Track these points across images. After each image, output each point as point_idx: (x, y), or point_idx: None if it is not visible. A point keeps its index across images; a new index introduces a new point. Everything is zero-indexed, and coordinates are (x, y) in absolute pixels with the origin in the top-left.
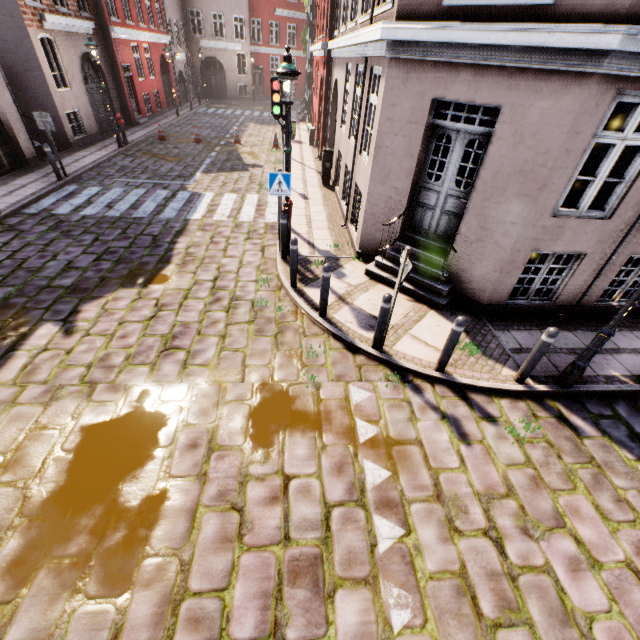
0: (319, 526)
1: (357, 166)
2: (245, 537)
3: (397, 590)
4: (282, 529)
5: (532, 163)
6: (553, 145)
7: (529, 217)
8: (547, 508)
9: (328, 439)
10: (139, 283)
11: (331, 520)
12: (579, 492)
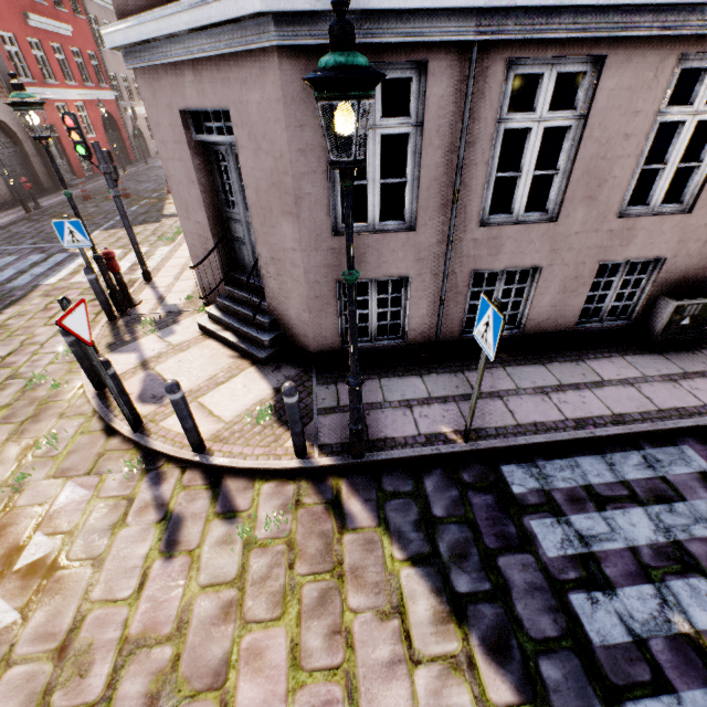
0: None
1: None
2: None
3: None
4: None
5: (277, 172)
6: (283, 146)
7: (304, 239)
8: (215, 656)
9: None
10: None
11: None
12: (283, 623)
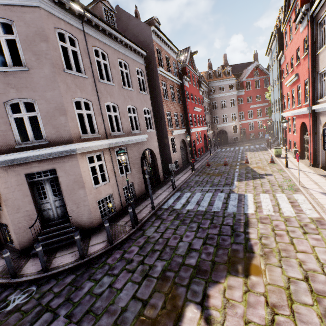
0: None
1: None
2: None
3: None
4: None
5: None
6: None
7: None
8: None
9: None
10: (240, 271)
11: None
12: None
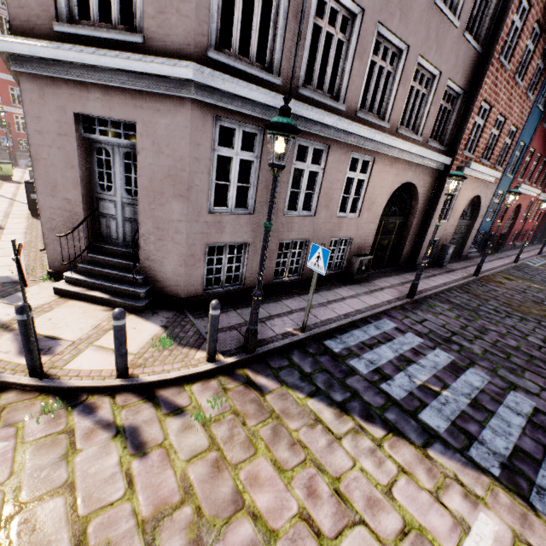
0: None
1: None
2: None
3: None
4: None
5: (175, 168)
6: (184, 153)
7: (190, 214)
8: (227, 493)
9: None
10: None
11: None
12: (260, 454)
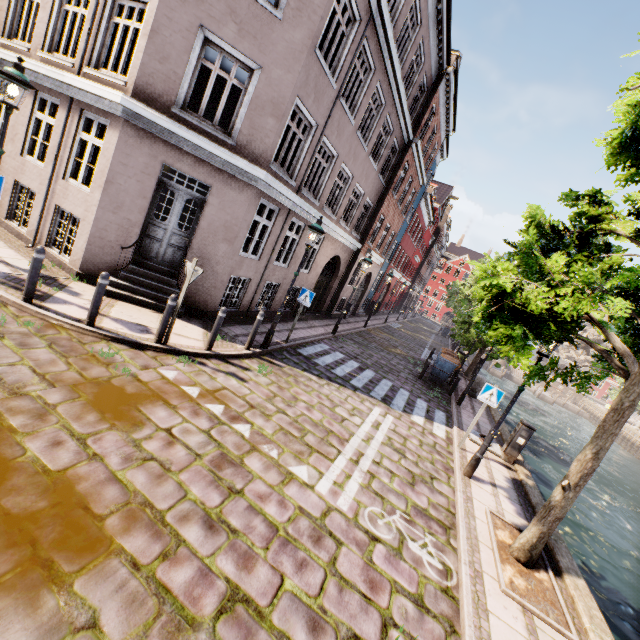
0: (211, 442)
1: (60, 189)
2: (172, 468)
3: (266, 446)
4: (191, 453)
5: (230, 223)
6: (240, 215)
7: (230, 254)
8: (290, 395)
9: (174, 402)
10: None
11: (214, 436)
12: (295, 386)
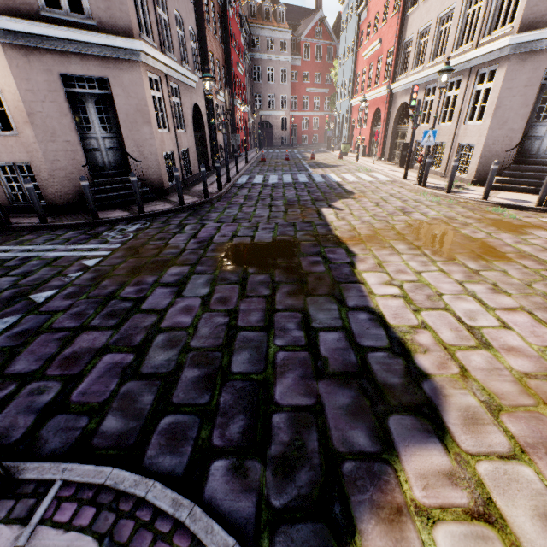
0: None
1: (460, 132)
2: None
3: None
4: None
5: None
6: None
7: None
8: None
9: None
10: (348, 198)
11: None
12: None
